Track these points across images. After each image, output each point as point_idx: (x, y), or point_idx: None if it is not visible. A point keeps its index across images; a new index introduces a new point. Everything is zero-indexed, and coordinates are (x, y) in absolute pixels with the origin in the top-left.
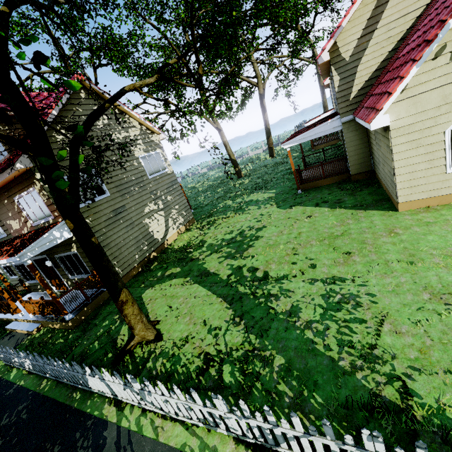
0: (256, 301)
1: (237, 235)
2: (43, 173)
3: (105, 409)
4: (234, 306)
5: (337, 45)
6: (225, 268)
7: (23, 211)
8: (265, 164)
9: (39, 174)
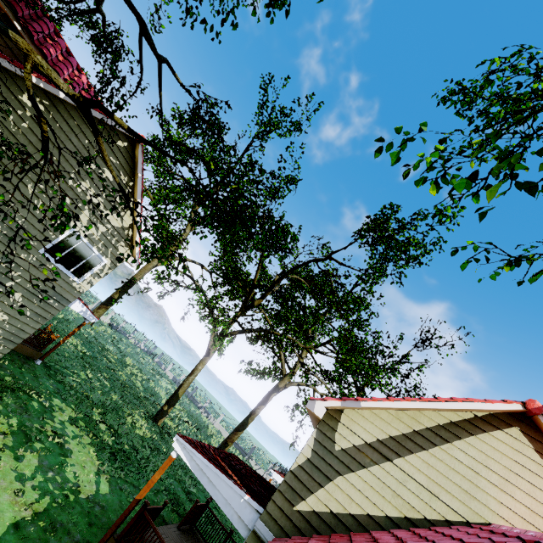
0: None
1: None
2: None
3: None
4: None
5: (341, 416)
6: None
7: None
8: None
9: None
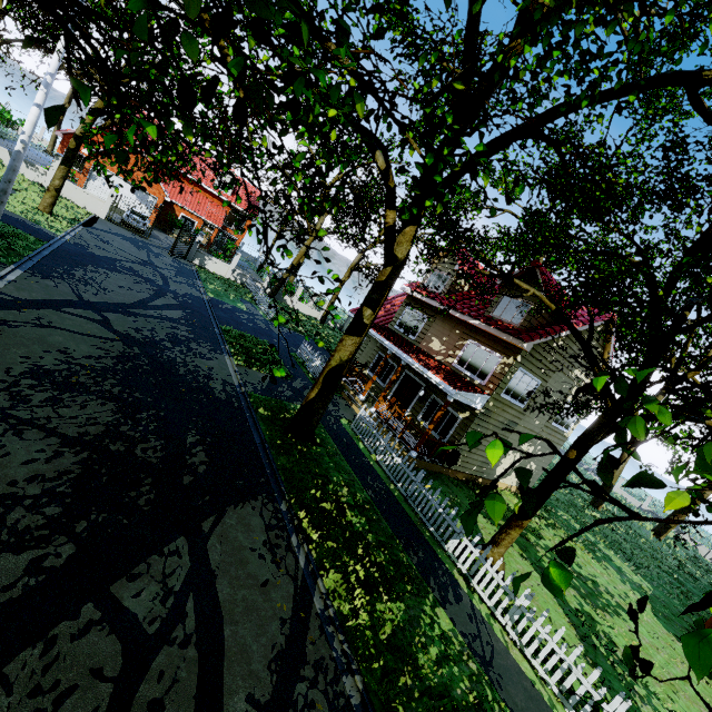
0: (615, 672)
1: (588, 579)
2: (602, 417)
3: (455, 573)
4: (586, 646)
5: None
6: (572, 597)
7: (462, 351)
8: (640, 533)
9: (520, 356)
